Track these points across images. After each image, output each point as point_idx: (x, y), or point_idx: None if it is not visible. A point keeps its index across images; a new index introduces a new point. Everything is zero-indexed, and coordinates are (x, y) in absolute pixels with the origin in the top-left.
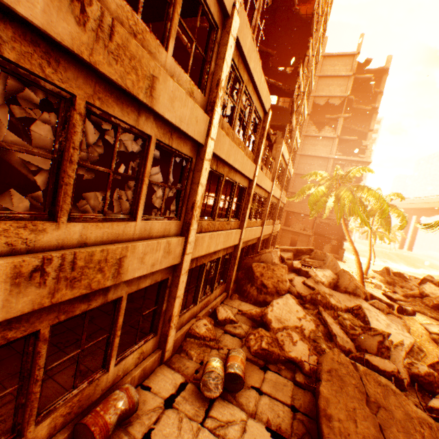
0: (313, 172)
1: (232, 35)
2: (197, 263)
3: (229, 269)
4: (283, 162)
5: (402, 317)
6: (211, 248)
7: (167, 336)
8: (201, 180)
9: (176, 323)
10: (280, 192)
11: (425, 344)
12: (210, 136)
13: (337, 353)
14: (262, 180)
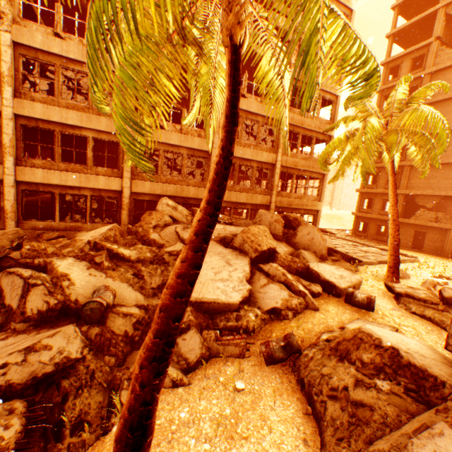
0: (342, 119)
1: (5, 45)
2: (41, 189)
3: (119, 213)
4: (260, 117)
5: (338, 304)
6: (54, 181)
7: (5, 222)
8: (5, 131)
9: (14, 218)
10: (274, 154)
11: (293, 331)
12: (4, 105)
13: (15, 230)
14: (162, 136)
